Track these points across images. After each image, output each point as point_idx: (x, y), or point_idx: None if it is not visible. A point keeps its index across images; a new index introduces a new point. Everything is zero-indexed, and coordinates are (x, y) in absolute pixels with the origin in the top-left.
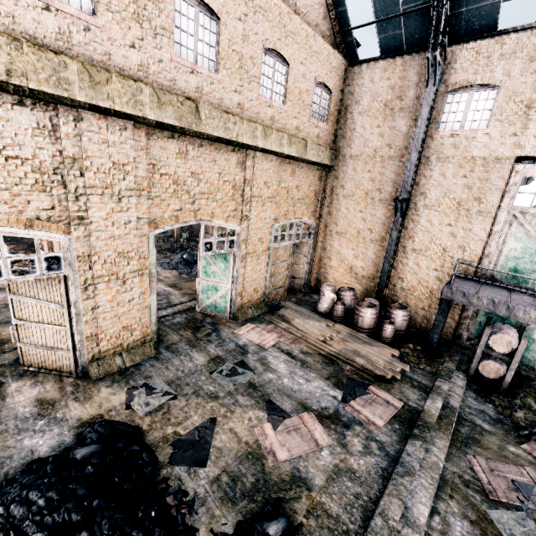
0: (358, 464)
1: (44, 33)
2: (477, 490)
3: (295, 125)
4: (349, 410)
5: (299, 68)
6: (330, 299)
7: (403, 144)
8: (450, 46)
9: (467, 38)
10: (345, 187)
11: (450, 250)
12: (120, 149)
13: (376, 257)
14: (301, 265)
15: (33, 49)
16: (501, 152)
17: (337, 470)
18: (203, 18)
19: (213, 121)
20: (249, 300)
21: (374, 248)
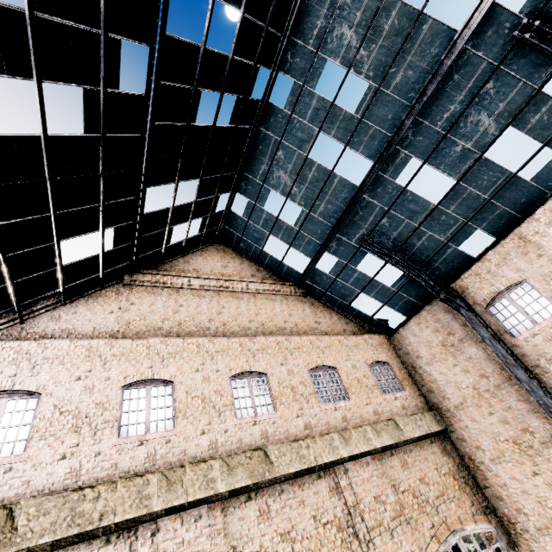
0: None
1: (136, 463)
2: None
3: (371, 411)
4: None
5: (346, 364)
6: None
7: (495, 367)
8: (451, 284)
9: (458, 273)
10: (482, 447)
11: None
12: (195, 547)
13: None
14: None
15: (125, 483)
16: None
17: None
18: (254, 380)
19: (284, 457)
20: None
21: None
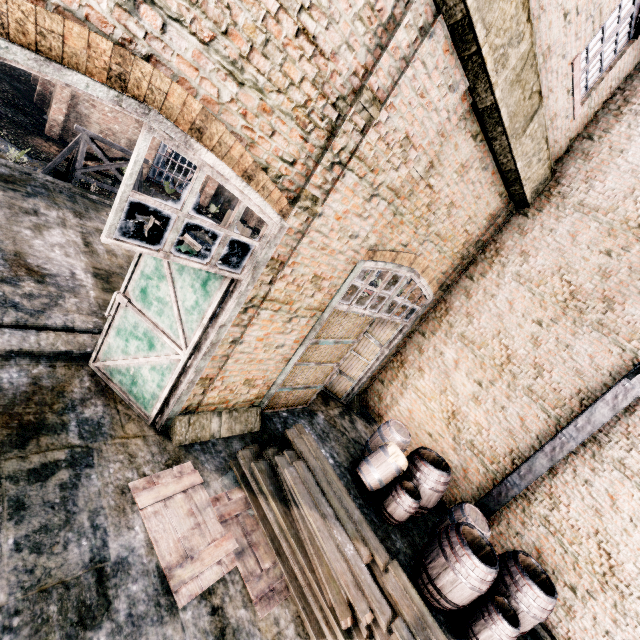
0: None
1: None
2: None
3: (551, 38)
4: None
5: None
6: (394, 467)
7: None
8: None
9: None
10: (531, 258)
11: None
12: None
13: (521, 426)
14: (365, 357)
15: None
16: None
17: None
18: None
19: None
20: (223, 398)
21: (528, 407)
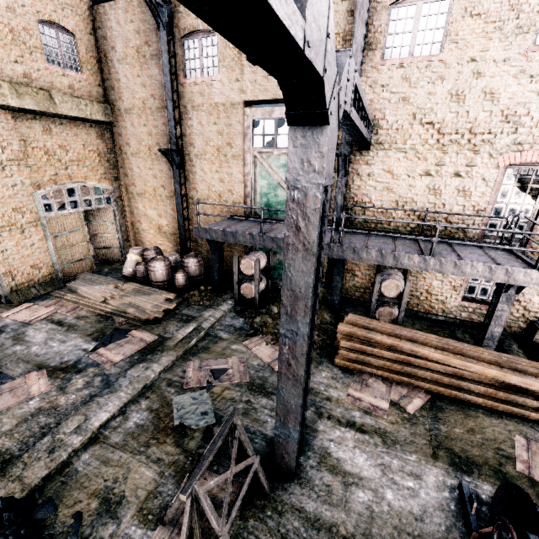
0: (68, 399)
1: None
2: (177, 385)
3: (20, 71)
4: (92, 357)
5: None
6: (133, 261)
7: (163, 94)
8: None
9: None
10: (130, 144)
11: (224, 195)
12: None
13: (175, 213)
14: (112, 233)
15: None
16: (233, 97)
17: (37, 411)
18: None
19: None
20: (28, 279)
21: (171, 204)
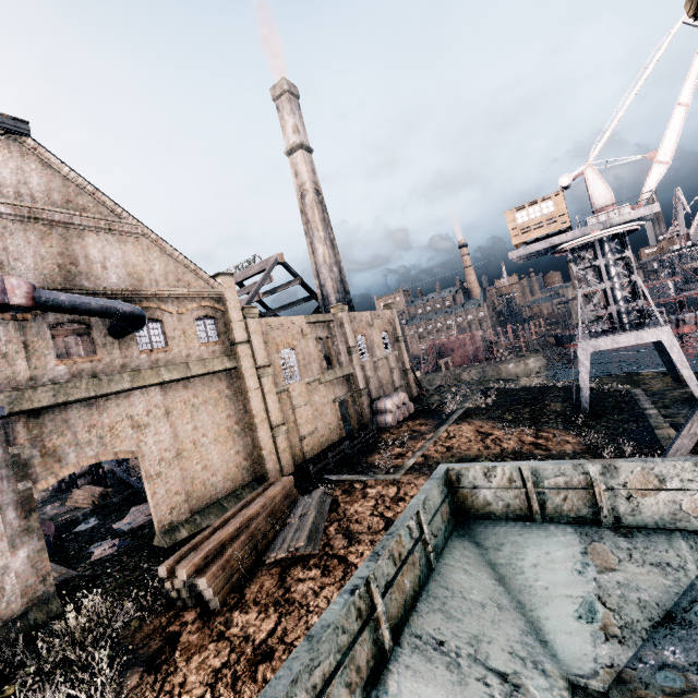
0: None
1: None
2: None
3: None
4: None
5: None
6: None
7: None
8: None
9: None
10: None
11: None
12: None
13: None
14: None
15: None
16: None
17: None
18: None
19: None
20: None
21: None
